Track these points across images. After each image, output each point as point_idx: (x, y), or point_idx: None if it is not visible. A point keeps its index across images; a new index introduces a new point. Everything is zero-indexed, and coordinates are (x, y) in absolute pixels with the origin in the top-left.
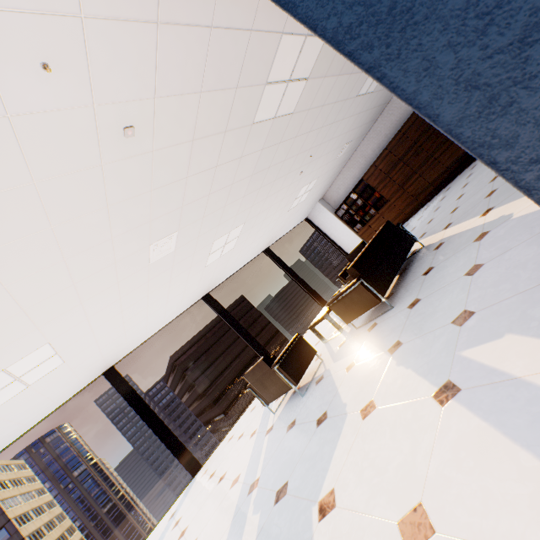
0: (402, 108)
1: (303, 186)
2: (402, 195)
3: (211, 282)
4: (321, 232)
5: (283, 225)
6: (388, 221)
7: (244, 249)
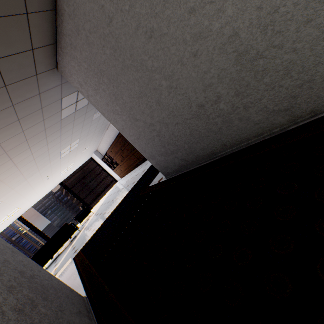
0: (115, 130)
1: (60, 172)
2: (123, 164)
3: (17, 216)
4: (99, 165)
5: (66, 175)
6: (66, 223)
7: (33, 200)
